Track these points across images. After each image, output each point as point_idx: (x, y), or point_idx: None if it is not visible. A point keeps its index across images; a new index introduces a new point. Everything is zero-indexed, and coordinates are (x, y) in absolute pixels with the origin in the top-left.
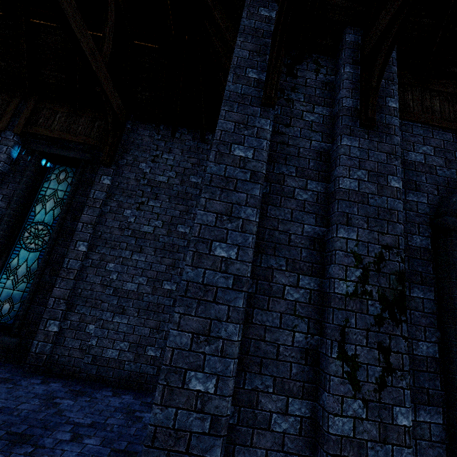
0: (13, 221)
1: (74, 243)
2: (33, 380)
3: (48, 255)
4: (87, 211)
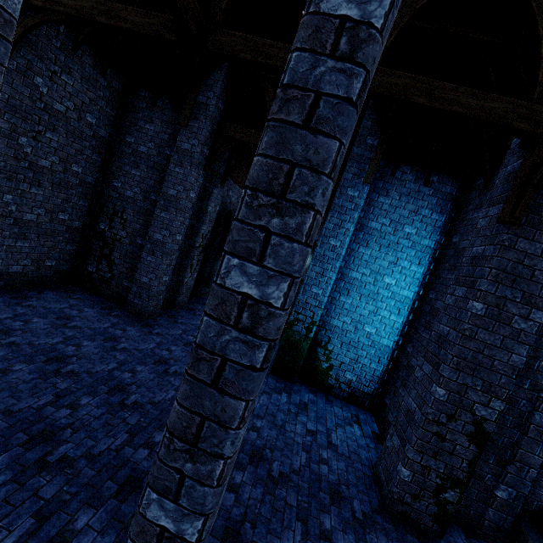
0: None
1: None
2: None
3: None
4: None
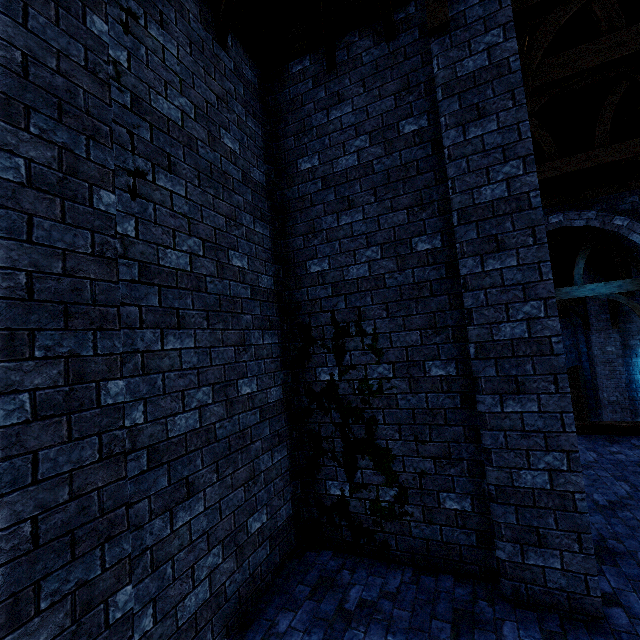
0: None
1: None
2: None
3: None
4: None
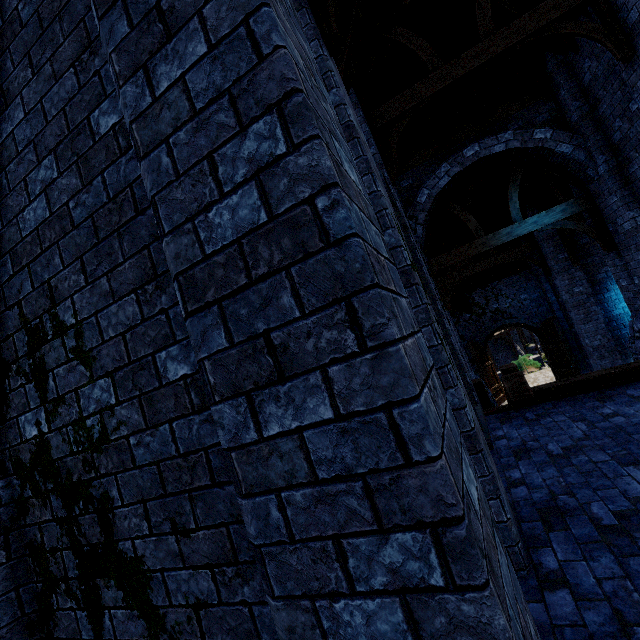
0: None
1: None
2: None
3: None
4: None
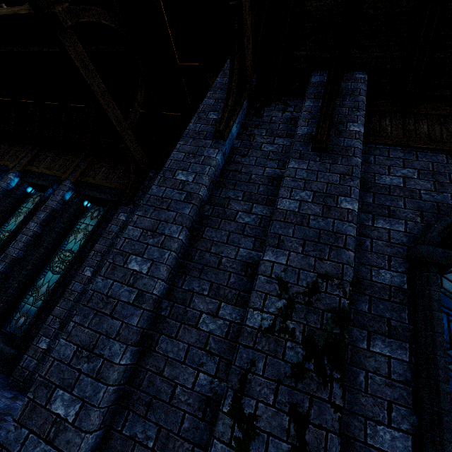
0: (50, 247)
1: (83, 268)
2: (7, 393)
3: (63, 277)
4: (101, 241)
